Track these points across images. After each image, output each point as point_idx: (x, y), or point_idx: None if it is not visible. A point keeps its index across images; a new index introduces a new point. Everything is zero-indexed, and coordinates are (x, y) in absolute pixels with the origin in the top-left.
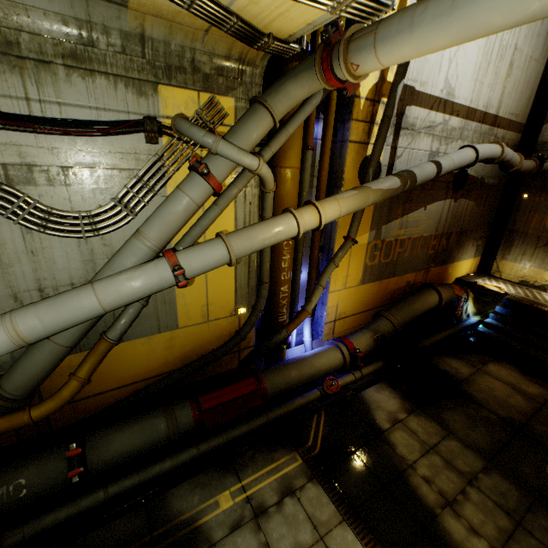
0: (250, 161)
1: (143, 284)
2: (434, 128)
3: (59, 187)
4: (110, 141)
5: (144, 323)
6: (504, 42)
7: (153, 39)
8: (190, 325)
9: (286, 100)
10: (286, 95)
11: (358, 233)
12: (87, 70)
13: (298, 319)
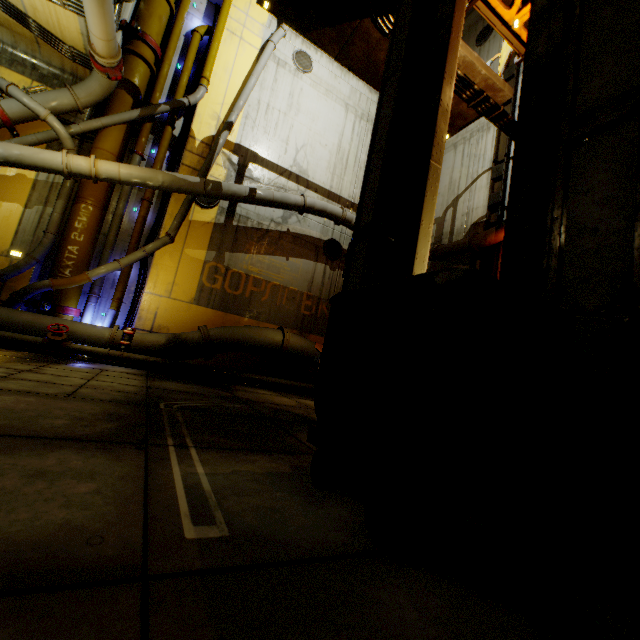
0: (35, 105)
1: None
2: (288, 192)
3: None
4: None
5: None
6: (361, 159)
7: (5, 43)
8: None
9: (86, 89)
10: (86, 85)
11: (191, 245)
12: None
13: (72, 277)
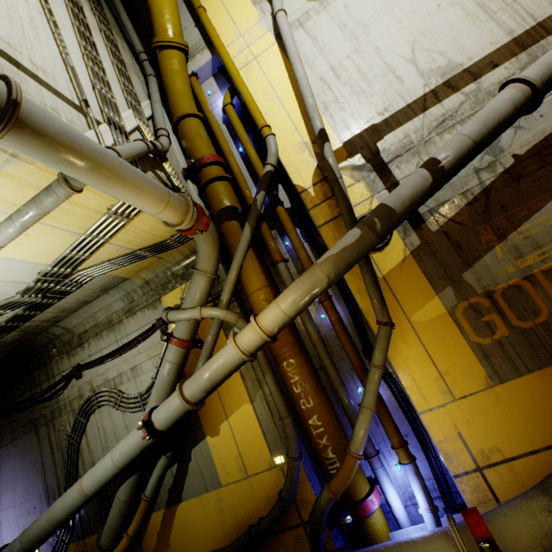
0: (188, 314)
1: (132, 441)
2: (455, 115)
3: (132, 380)
4: (148, 342)
5: (193, 480)
6: None
7: (151, 279)
8: (232, 482)
9: (202, 257)
10: (200, 255)
11: (412, 306)
12: (134, 313)
13: (341, 469)
